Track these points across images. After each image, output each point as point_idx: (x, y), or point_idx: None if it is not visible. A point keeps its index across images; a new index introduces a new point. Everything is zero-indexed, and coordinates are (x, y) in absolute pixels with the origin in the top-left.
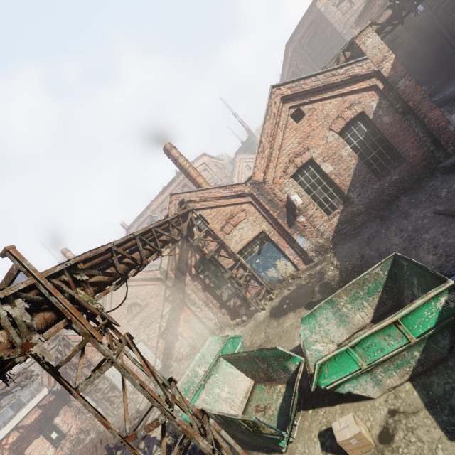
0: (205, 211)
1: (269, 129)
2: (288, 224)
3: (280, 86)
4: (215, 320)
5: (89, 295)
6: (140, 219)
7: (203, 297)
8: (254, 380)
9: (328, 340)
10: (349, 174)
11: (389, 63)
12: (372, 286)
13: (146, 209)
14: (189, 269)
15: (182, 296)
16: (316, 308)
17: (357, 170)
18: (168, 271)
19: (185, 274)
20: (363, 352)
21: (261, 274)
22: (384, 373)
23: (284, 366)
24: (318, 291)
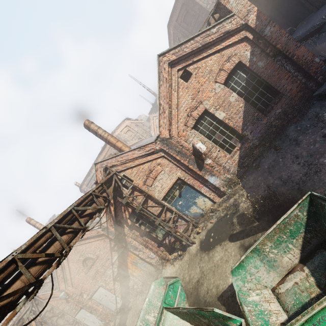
0: (127, 171)
1: (164, 92)
2: (198, 168)
3: (165, 53)
4: (157, 258)
5: None
6: (88, 177)
7: (142, 241)
8: None
9: (261, 286)
10: (240, 116)
11: (253, 15)
12: (293, 228)
13: (91, 169)
14: (125, 221)
15: (124, 245)
16: (243, 259)
17: (245, 112)
18: (108, 227)
19: (123, 226)
20: None
21: (185, 213)
22: None
23: (225, 324)
24: (236, 223)
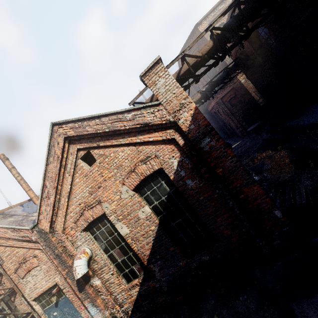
0: None
1: (53, 173)
2: (78, 287)
3: (62, 124)
4: None
5: None
6: None
7: None
8: None
9: None
10: (148, 241)
11: (188, 113)
12: None
13: None
14: None
15: None
16: None
17: (157, 239)
18: None
19: None
20: None
21: None
22: None
23: None
24: None
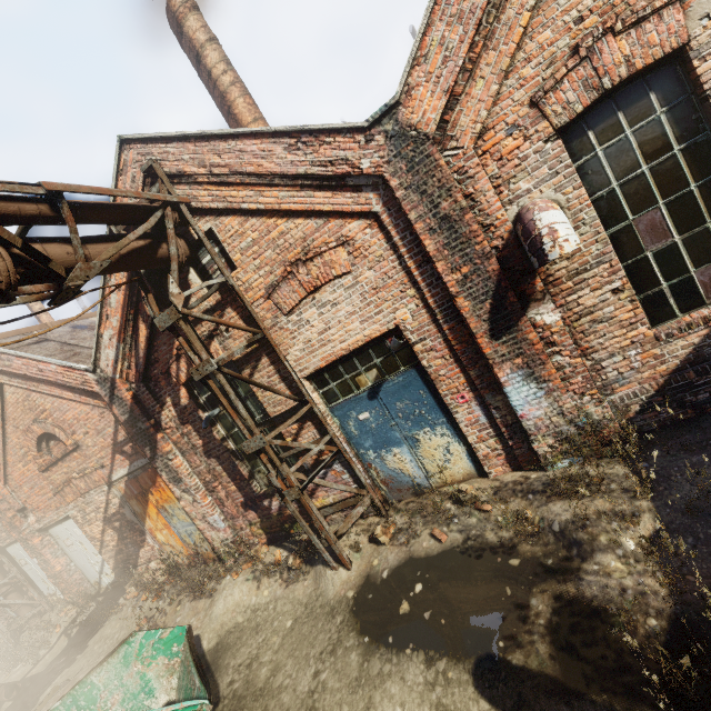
0: (225, 222)
1: None
2: (491, 323)
3: None
4: (226, 534)
5: None
6: None
7: (203, 470)
8: None
9: None
10: None
11: None
12: None
13: None
14: (173, 388)
15: (149, 454)
16: None
17: None
18: (115, 382)
19: (164, 400)
20: None
21: (366, 455)
22: None
23: None
24: (543, 625)
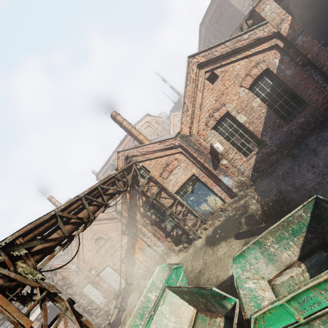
0: (145, 162)
1: (190, 92)
2: (213, 167)
3: (195, 55)
4: (163, 247)
5: (30, 266)
6: (105, 167)
7: (151, 230)
8: (196, 309)
9: (258, 277)
10: (260, 121)
11: (286, 24)
12: (296, 227)
13: (109, 159)
14: (138, 208)
15: (135, 230)
16: (245, 249)
17: (267, 118)
18: (122, 212)
19: (136, 213)
20: (299, 305)
21: (195, 209)
22: (323, 325)
23: (221, 303)
24: (244, 223)
